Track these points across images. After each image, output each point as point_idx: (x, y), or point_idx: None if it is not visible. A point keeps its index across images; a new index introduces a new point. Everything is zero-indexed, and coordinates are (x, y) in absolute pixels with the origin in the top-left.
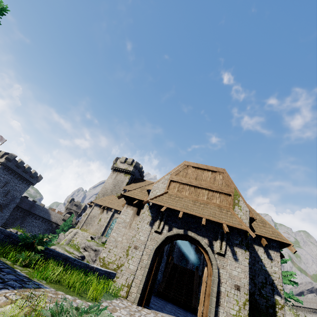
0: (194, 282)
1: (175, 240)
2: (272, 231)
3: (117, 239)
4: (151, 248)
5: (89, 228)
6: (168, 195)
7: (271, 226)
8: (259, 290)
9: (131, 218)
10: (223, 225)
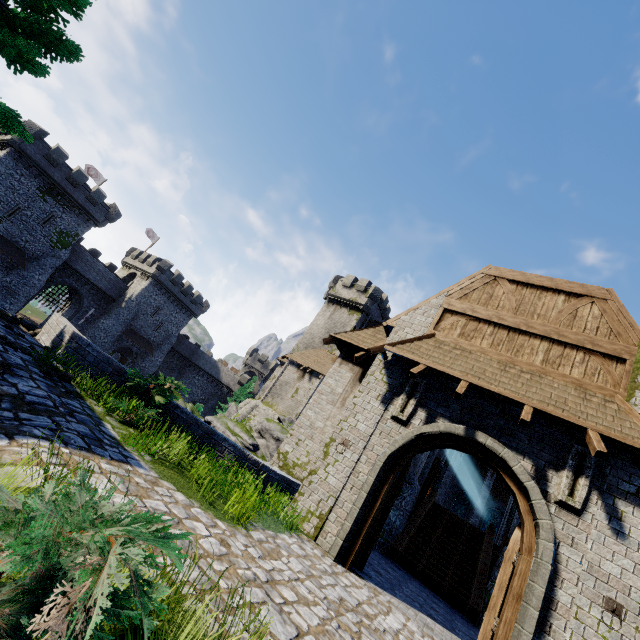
0: (481, 556)
1: (446, 461)
2: None
3: (315, 425)
4: (379, 452)
5: (277, 403)
6: (433, 342)
7: None
8: None
9: (347, 388)
10: (589, 434)
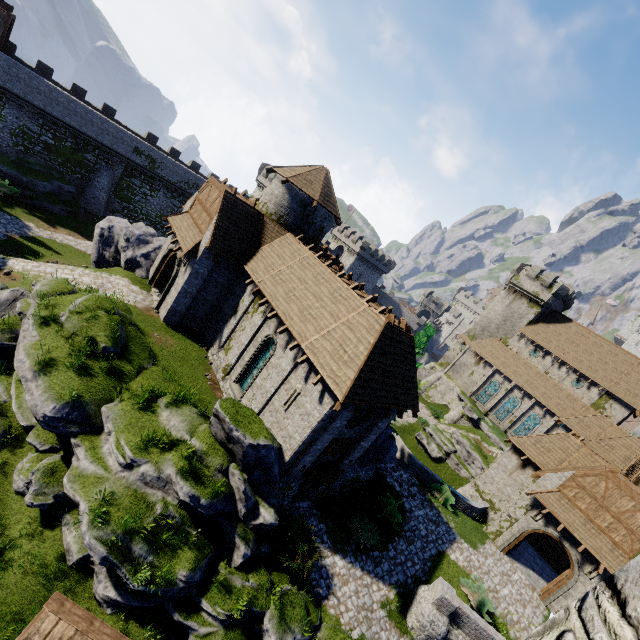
0: None
1: None
2: None
3: (494, 478)
4: (522, 525)
5: (457, 378)
6: (558, 495)
7: None
8: None
9: (513, 468)
10: (600, 565)
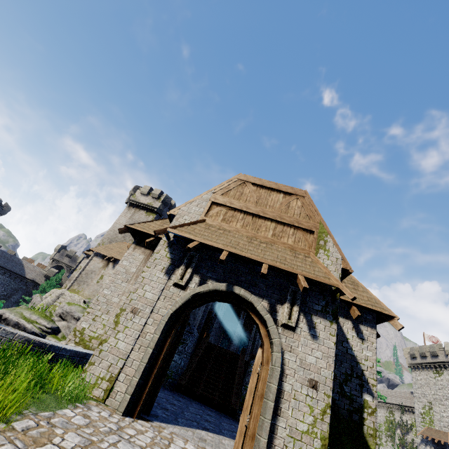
0: (238, 371)
1: (216, 313)
2: (368, 296)
3: (111, 300)
4: (163, 313)
5: (84, 289)
6: (204, 225)
7: (365, 289)
8: (340, 386)
9: (140, 267)
10: (299, 277)
